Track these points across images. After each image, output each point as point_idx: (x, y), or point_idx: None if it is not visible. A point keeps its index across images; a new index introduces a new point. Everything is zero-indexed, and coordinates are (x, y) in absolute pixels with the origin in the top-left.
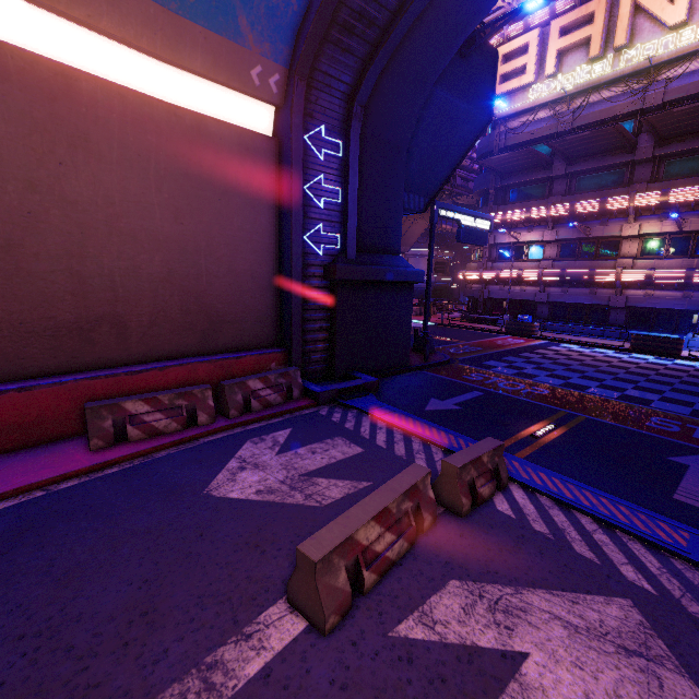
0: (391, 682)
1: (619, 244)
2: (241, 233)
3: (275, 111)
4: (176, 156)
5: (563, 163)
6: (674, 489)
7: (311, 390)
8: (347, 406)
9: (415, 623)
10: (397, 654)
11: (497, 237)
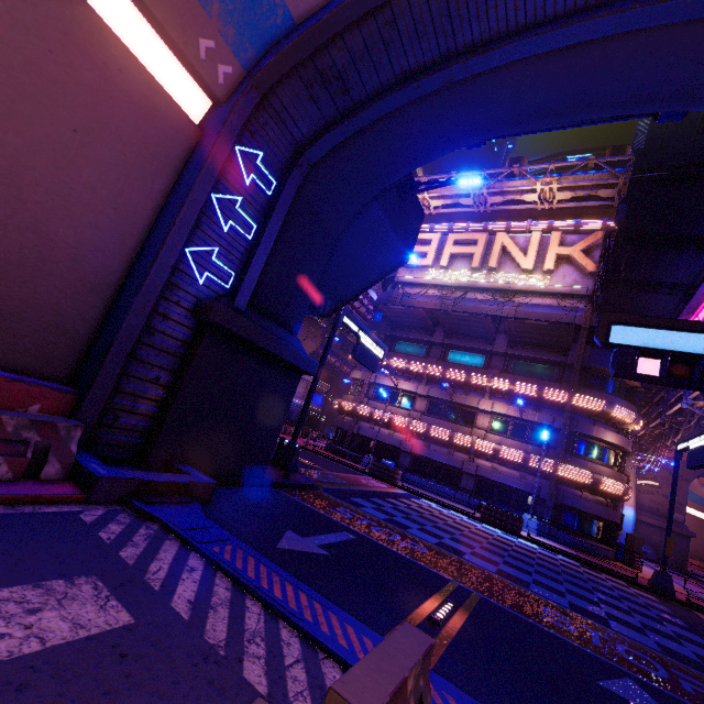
0: None
1: (476, 415)
2: (89, 193)
3: (211, 107)
4: (28, 29)
5: (442, 334)
6: None
7: (87, 469)
8: (145, 515)
9: None
10: None
11: (378, 377)
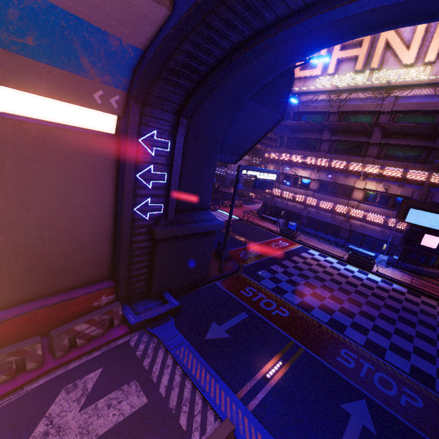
0: None
1: (353, 190)
2: (83, 208)
3: (118, 116)
4: (22, 159)
5: (329, 132)
6: None
7: (128, 321)
8: (152, 334)
9: None
10: None
11: (284, 169)
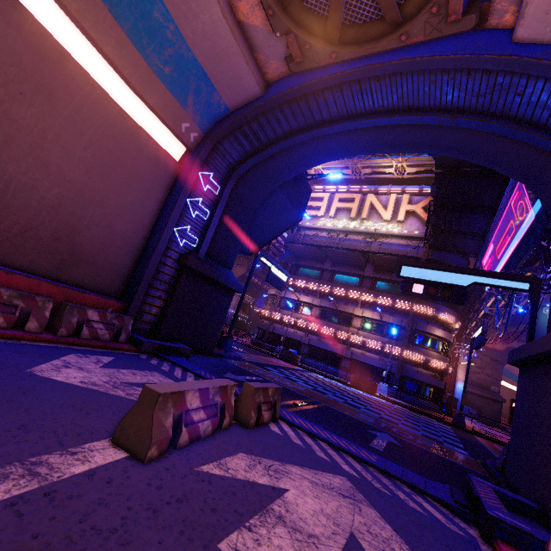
0: (196, 490)
1: (352, 318)
2: (131, 206)
3: (186, 151)
4: (109, 137)
5: (330, 263)
6: (370, 442)
7: (138, 338)
8: (164, 359)
9: (214, 467)
10: (200, 478)
11: (287, 293)
